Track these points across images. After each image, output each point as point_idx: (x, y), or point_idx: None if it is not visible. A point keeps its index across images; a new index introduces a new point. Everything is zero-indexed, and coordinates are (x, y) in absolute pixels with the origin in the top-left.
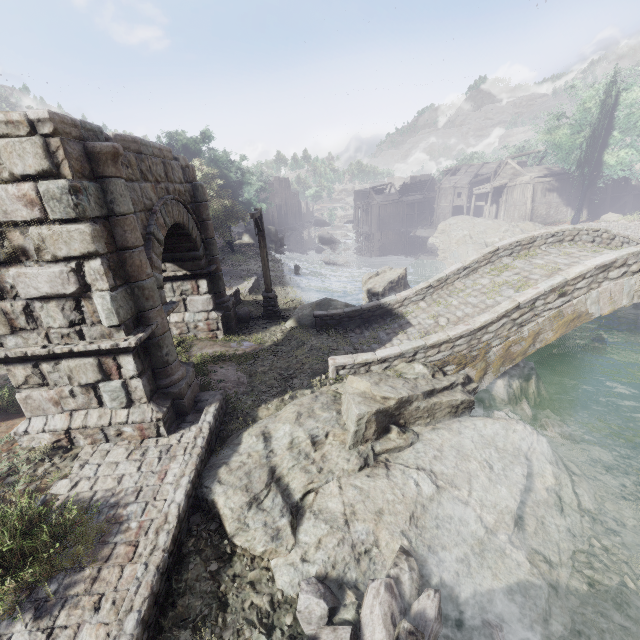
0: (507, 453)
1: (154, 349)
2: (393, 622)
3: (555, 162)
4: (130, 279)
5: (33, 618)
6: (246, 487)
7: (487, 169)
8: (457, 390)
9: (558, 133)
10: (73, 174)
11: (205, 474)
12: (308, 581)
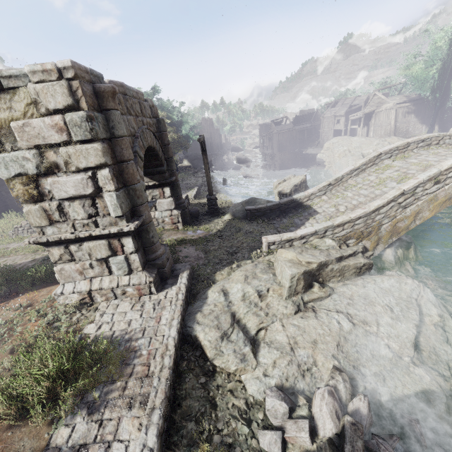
0: (402, 299)
1: (144, 233)
2: (337, 417)
3: (413, 90)
4: (126, 183)
5: (87, 414)
6: (217, 326)
7: (359, 101)
8: (359, 256)
9: (415, 68)
10: (88, 107)
11: (187, 318)
12: (271, 389)
